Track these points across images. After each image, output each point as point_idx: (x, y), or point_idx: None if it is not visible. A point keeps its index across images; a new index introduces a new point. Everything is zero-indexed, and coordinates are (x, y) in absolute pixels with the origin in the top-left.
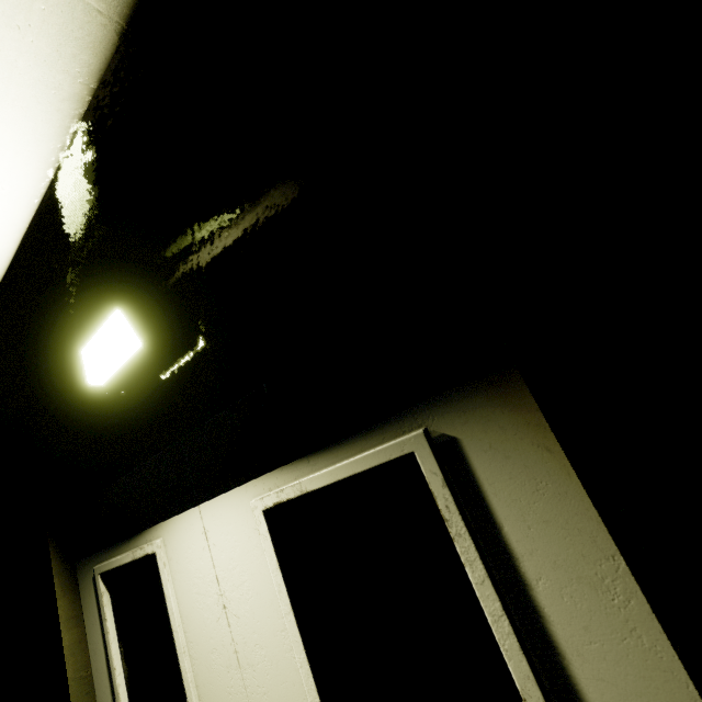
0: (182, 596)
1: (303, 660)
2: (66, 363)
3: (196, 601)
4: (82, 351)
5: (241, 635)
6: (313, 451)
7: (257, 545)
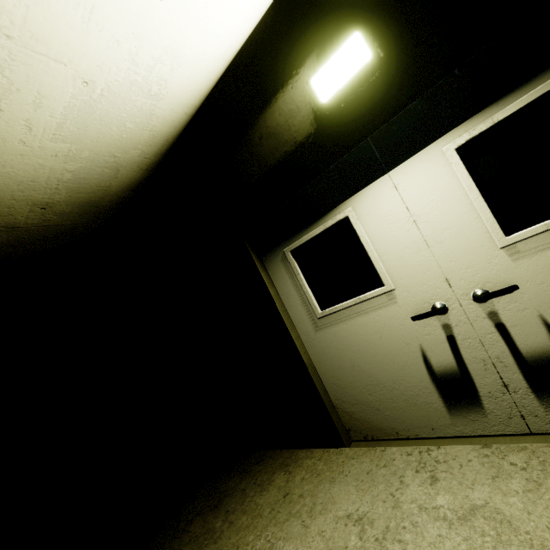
0: (373, 232)
1: (489, 218)
2: (250, 122)
3: (387, 229)
4: (313, 79)
5: (430, 230)
6: (502, 96)
7: (446, 174)
